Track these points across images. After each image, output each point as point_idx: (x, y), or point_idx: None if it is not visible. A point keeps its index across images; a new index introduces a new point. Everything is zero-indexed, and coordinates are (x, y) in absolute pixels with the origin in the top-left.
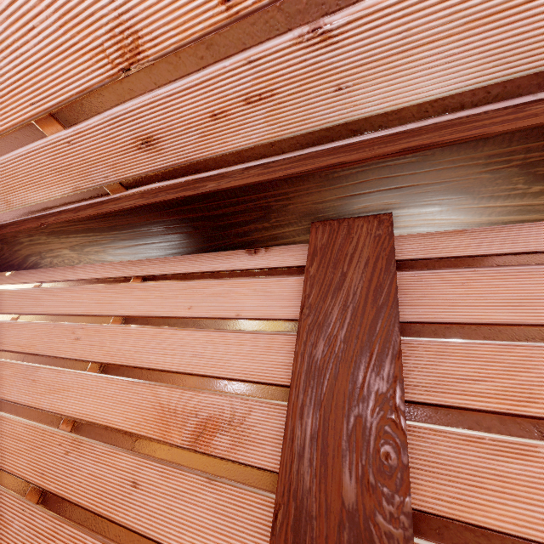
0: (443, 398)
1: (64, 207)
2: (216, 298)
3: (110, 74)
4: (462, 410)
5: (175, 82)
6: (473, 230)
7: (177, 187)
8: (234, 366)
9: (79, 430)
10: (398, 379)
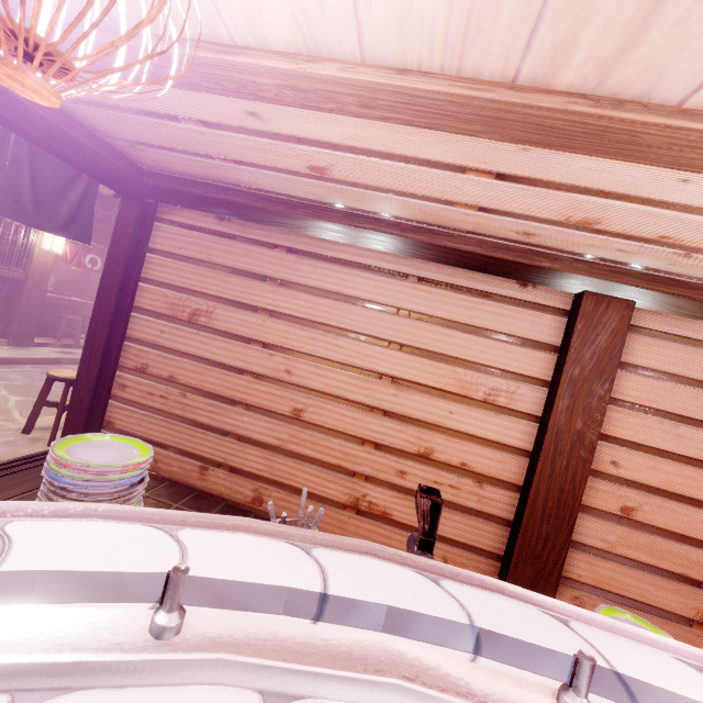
0: (615, 395)
1: (382, 218)
2: (493, 316)
3: (557, 220)
4: (620, 400)
5: (590, 234)
6: (665, 315)
7: (514, 251)
8: (508, 364)
9: (400, 384)
10: (609, 391)
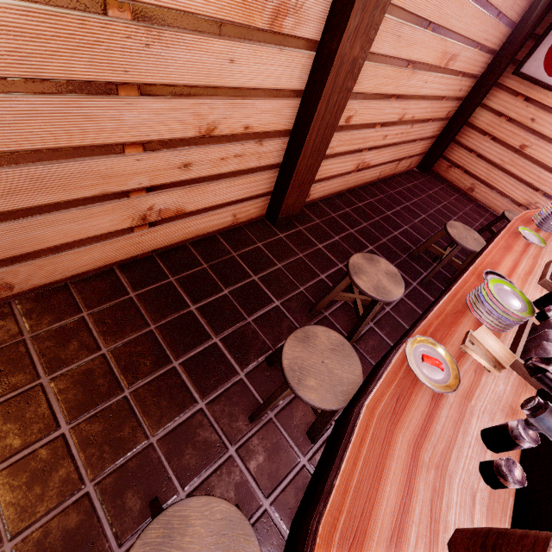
0: None
1: None
2: None
3: None
4: None
5: None
6: None
7: None
8: None
9: (149, 18)
10: None
